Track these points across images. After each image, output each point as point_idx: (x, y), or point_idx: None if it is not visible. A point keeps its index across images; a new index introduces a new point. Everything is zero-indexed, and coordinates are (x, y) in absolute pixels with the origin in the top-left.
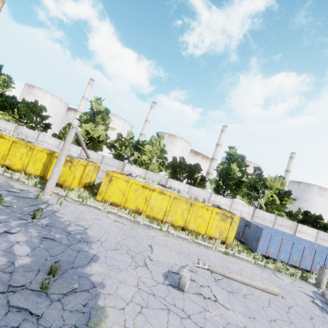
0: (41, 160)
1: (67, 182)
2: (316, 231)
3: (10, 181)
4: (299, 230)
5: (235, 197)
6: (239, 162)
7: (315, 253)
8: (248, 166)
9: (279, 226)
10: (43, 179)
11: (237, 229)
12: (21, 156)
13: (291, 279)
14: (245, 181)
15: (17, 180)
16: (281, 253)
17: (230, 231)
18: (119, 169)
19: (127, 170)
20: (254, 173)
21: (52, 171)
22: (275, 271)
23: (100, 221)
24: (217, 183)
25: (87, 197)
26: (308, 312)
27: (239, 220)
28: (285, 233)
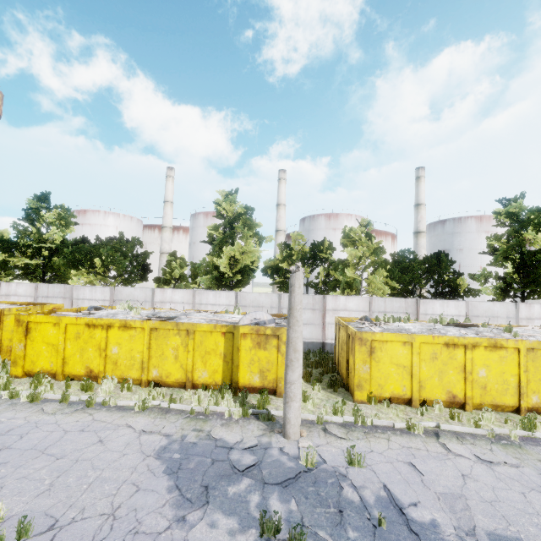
0: (215, 350)
1: (282, 380)
2: None
3: (199, 424)
4: None
5: None
6: (540, 223)
7: None
8: None
9: None
10: (234, 388)
11: None
12: (174, 353)
13: None
14: None
15: (204, 414)
16: None
17: None
18: (317, 310)
19: (333, 308)
20: None
21: (288, 380)
22: None
23: (476, 481)
24: (511, 278)
25: (331, 399)
26: None
27: None
28: None
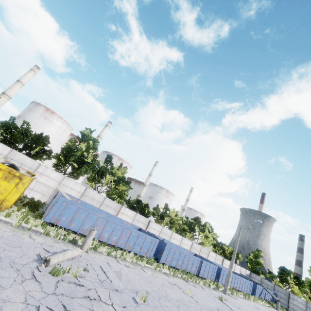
0: None
1: None
2: (135, 213)
3: None
4: (122, 212)
5: (77, 177)
6: (88, 143)
7: (107, 223)
8: (96, 149)
9: (106, 207)
10: None
11: (49, 201)
12: None
13: (55, 241)
14: (92, 164)
15: None
16: (73, 222)
17: (13, 193)
18: None
19: None
20: (105, 160)
21: None
22: (43, 234)
23: None
24: (57, 157)
25: None
26: (2, 260)
27: (55, 192)
28: (102, 211)
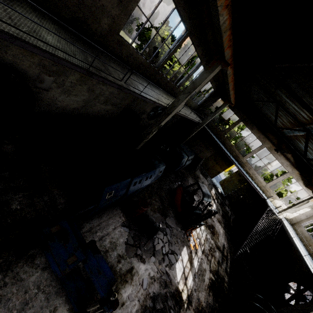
0: None
1: None
2: None
3: None
4: None
5: None
6: None
7: None
8: None
9: None
10: None
11: None
12: None
13: None
14: None
15: None
16: None
17: None
18: None
19: None
20: None
21: None
22: None
23: None
24: None
25: None
26: None
27: None
28: None
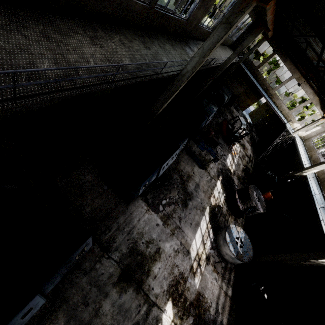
0: None
1: None
2: None
3: None
4: None
5: None
6: None
7: None
8: None
9: None
10: None
11: None
12: None
13: None
14: None
15: None
16: None
17: None
18: None
19: None
20: None
21: None
22: None
23: None
24: None
25: None
26: None
27: None
28: None
